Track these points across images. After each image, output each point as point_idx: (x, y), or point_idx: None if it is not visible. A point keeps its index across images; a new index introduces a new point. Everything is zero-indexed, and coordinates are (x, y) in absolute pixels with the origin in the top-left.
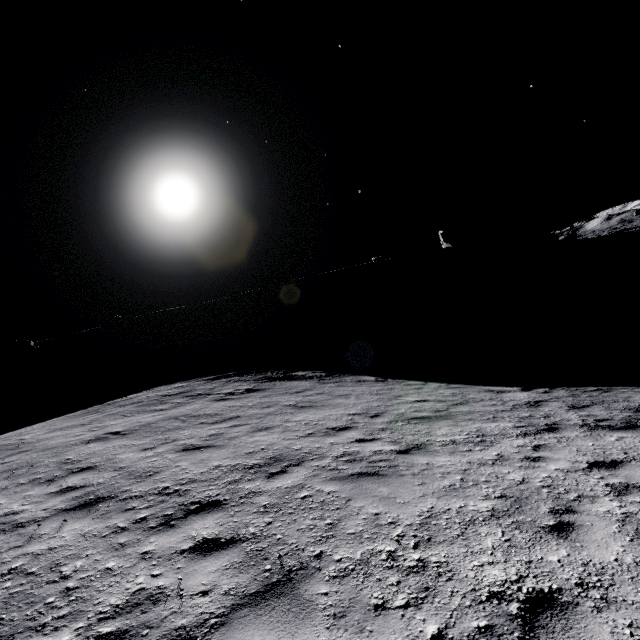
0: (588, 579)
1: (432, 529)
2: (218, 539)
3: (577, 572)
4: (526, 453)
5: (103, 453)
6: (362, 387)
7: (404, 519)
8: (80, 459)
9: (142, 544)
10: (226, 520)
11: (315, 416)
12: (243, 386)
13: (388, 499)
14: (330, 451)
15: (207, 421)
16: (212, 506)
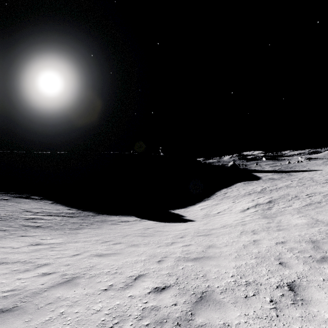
0: None
1: None
2: None
3: None
4: (31, 217)
5: None
6: (41, 204)
7: None
8: None
9: None
10: None
11: (10, 208)
12: (6, 198)
13: None
14: None
15: None
16: None
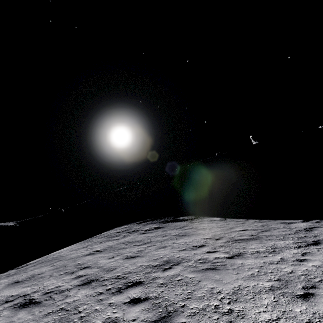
0: (313, 320)
1: (238, 295)
2: (140, 298)
3: (308, 317)
4: (297, 257)
5: (92, 260)
6: (212, 224)
7: (225, 290)
8: (83, 263)
9: (109, 299)
10: (143, 290)
11: (187, 240)
12: (153, 226)
13: (219, 281)
14: (193, 258)
15: (137, 244)
16: (138, 283)
